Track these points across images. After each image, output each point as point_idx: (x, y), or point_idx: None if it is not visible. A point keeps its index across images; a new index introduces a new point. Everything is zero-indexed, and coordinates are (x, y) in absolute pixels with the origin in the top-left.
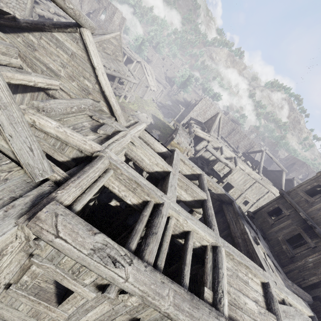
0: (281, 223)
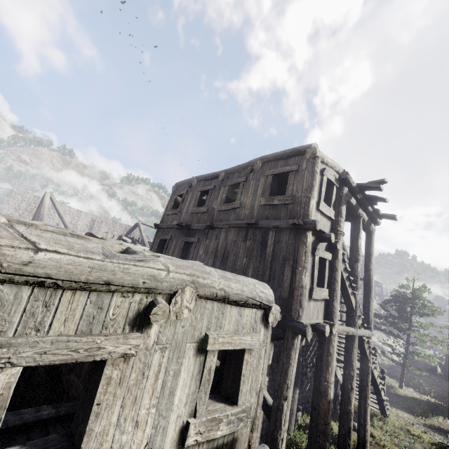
0: (169, 250)
